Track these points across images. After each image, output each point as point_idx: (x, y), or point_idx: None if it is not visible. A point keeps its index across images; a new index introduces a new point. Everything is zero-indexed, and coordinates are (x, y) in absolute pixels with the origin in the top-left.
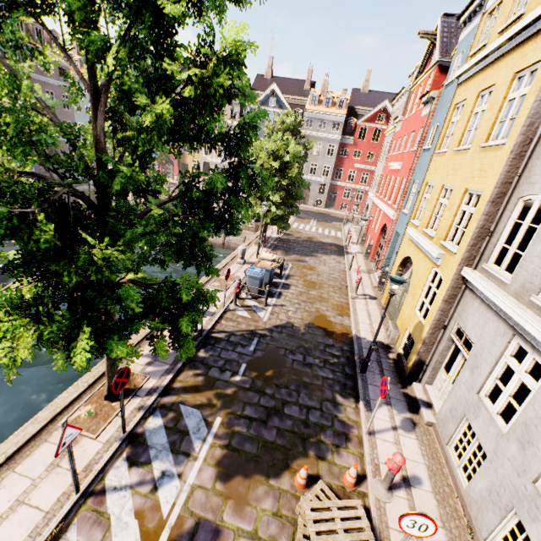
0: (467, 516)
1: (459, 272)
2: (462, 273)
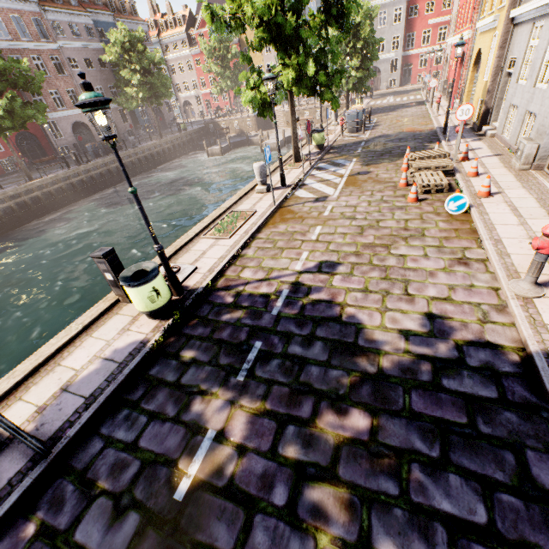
0: (508, 148)
1: (507, 18)
2: (510, 17)
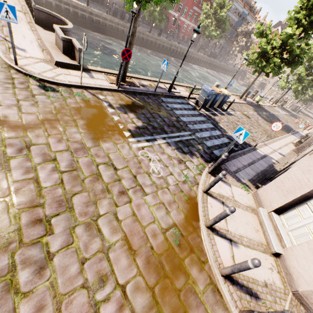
0: None
1: None
2: None
